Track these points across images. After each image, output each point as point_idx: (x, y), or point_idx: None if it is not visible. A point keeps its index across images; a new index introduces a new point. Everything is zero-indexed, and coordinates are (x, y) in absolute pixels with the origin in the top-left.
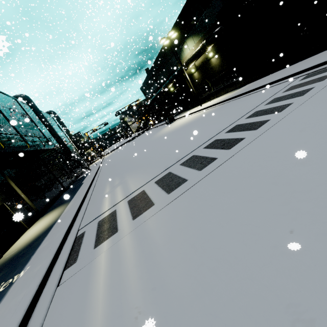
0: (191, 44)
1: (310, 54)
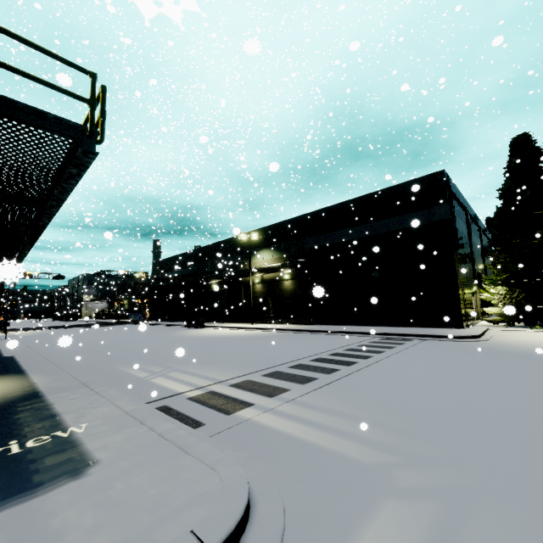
0: (268, 255)
1: (377, 324)
